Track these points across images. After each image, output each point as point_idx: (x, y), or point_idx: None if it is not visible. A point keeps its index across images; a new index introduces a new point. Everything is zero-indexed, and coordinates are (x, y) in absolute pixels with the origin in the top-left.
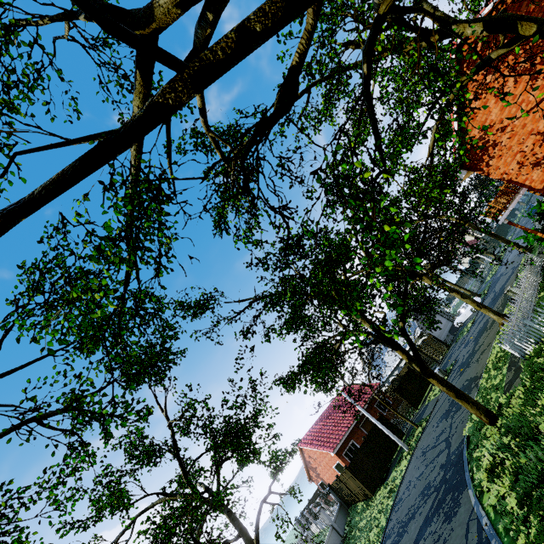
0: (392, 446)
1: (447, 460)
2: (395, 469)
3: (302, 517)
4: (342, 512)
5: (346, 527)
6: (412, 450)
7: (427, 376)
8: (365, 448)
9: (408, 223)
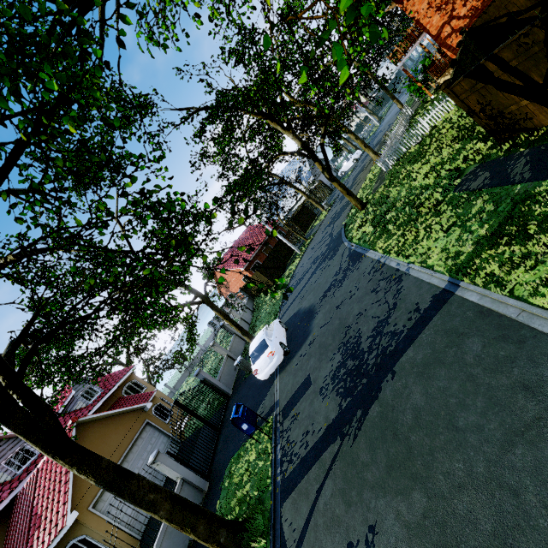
0: (288, 256)
1: (330, 241)
2: (290, 266)
3: (214, 319)
4: (250, 301)
5: (254, 306)
6: (303, 252)
7: (332, 180)
8: (269, 258)
9: (384, 5)
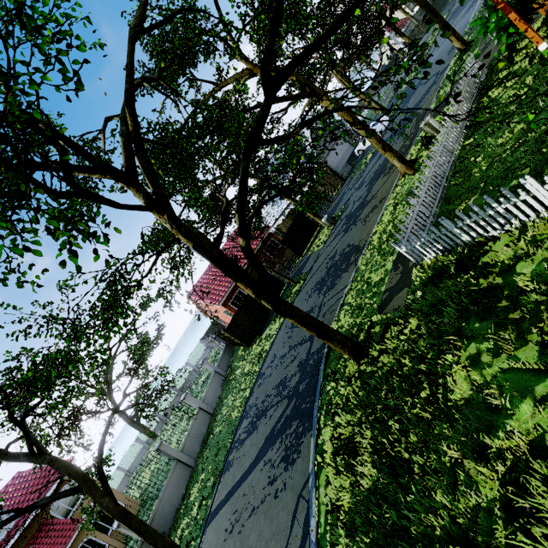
0: None
1: (306, 361)
2: (270, 327)
3: (203, 341)
4: (227, 353)
5: (228, 367)
6: None
7: (281, 315)
8: (244, 307)
9: None
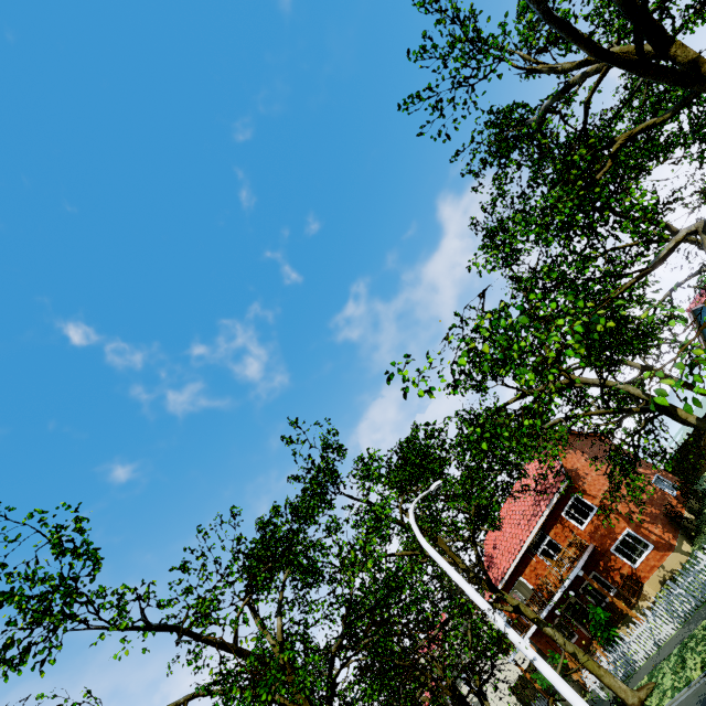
0: None
1: None
2: None
3: None
4: None
5: None
6: None
7: None
8: None
9: None
